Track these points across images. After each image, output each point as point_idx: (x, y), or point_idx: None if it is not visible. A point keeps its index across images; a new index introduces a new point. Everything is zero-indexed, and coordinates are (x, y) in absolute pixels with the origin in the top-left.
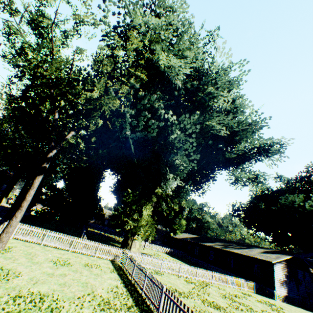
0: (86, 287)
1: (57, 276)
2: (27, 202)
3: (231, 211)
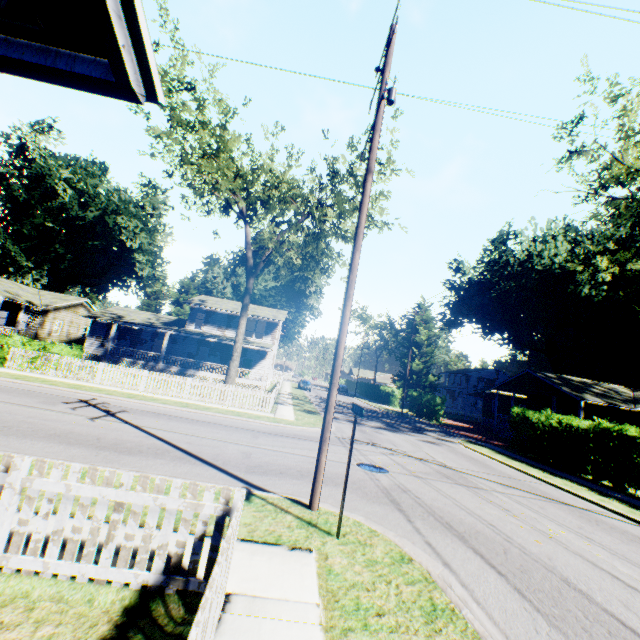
0: None
1: None
2: None
3: None
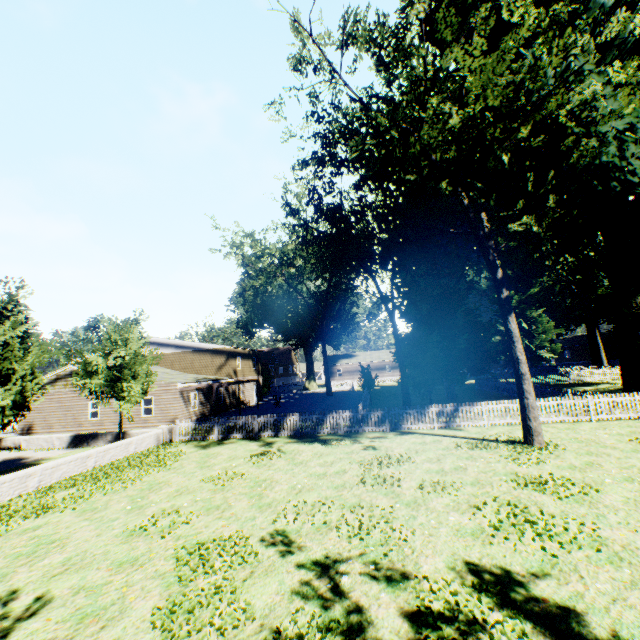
0: None
1: None
2: (524, 365)
3: None
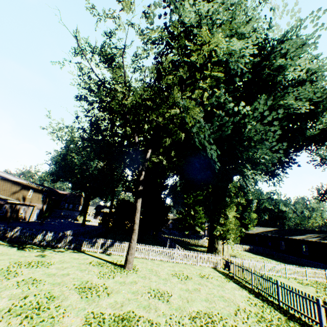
0: (227, 302)
1: (194, 292)
2: (137, 225)
3: (316, 196)
